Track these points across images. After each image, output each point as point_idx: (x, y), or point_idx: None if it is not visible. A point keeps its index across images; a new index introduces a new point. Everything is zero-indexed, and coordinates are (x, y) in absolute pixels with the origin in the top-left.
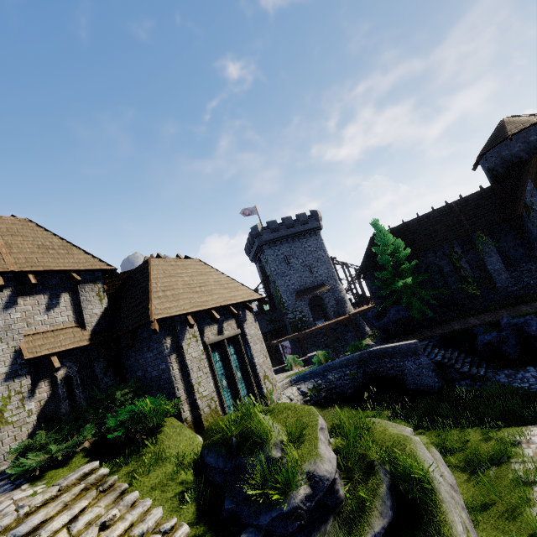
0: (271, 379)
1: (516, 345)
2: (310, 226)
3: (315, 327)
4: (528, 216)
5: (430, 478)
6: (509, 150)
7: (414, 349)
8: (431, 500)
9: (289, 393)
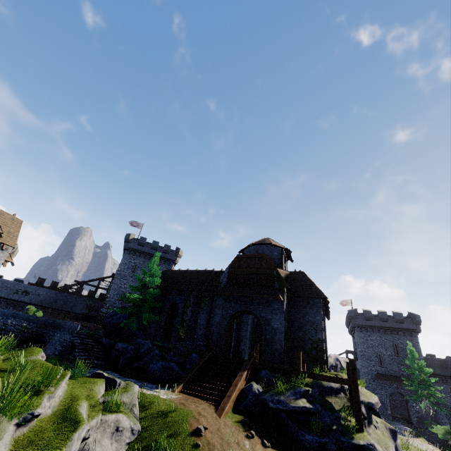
0: None
1: (129, 359)
2: (169, 256)
3: None
4: (216, 288)
5: None
6: (250, 253)
7: (70, 327)
8: None
9: None
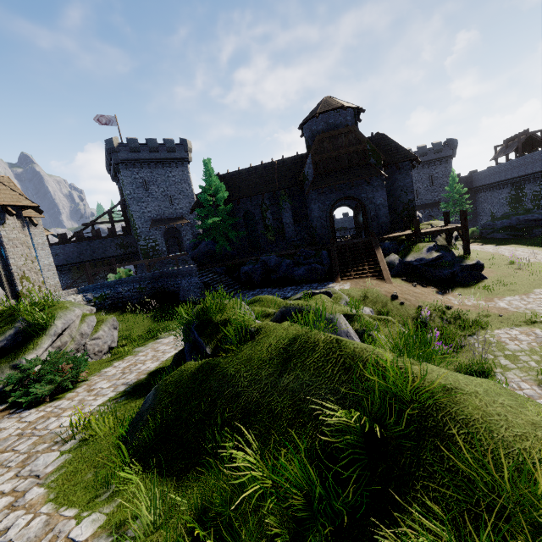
0: (33, 280)
1: (261, 275)
2: (178, 155)
3: (164, 256)
4: (304, 184)
5: (51, 325)
6: (317, 126)
7: (190, 271)
8: (39, 334)
9: (71, 299)
